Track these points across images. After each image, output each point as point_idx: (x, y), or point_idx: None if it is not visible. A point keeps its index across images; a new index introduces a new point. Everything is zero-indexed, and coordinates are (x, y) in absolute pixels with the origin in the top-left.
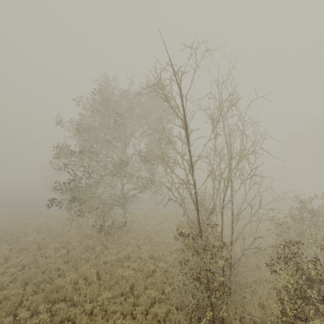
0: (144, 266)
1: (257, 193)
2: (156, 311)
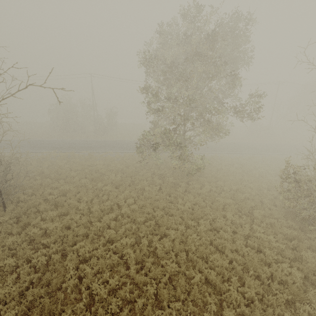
0: (236, 196)
1: None
2: (272, 222)
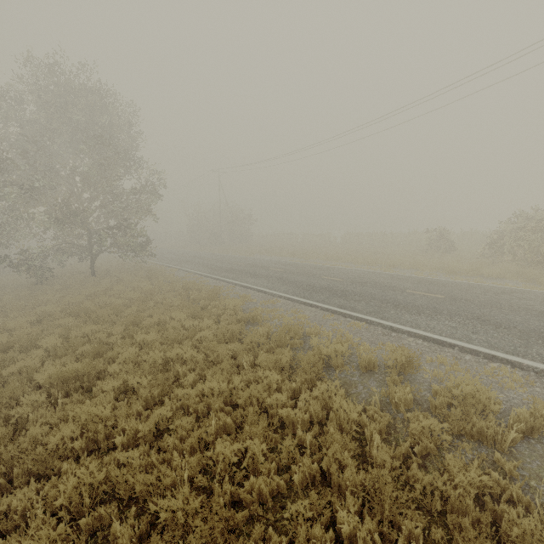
0: None
1: None
2: None
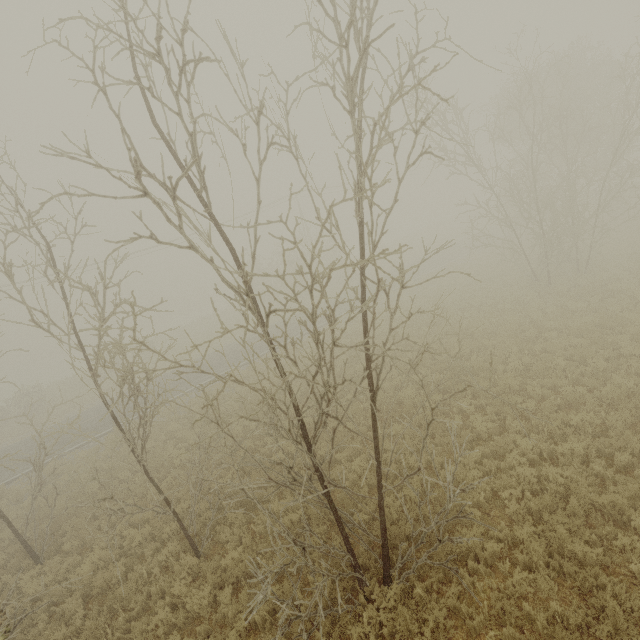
0: None
1: None
2: None
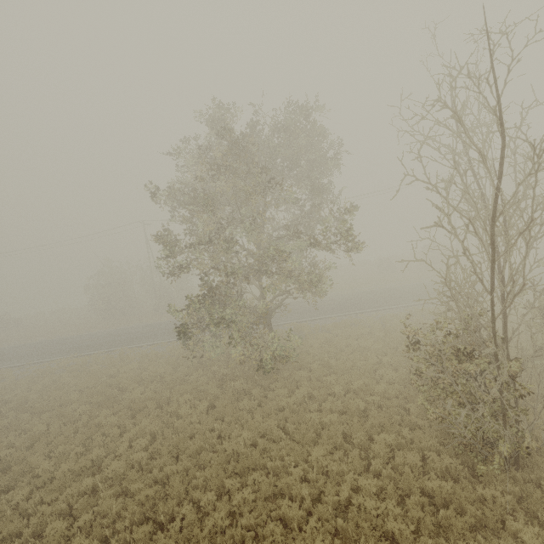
0: (349, 404)
1: (534, 262)
2: (407, 461)
